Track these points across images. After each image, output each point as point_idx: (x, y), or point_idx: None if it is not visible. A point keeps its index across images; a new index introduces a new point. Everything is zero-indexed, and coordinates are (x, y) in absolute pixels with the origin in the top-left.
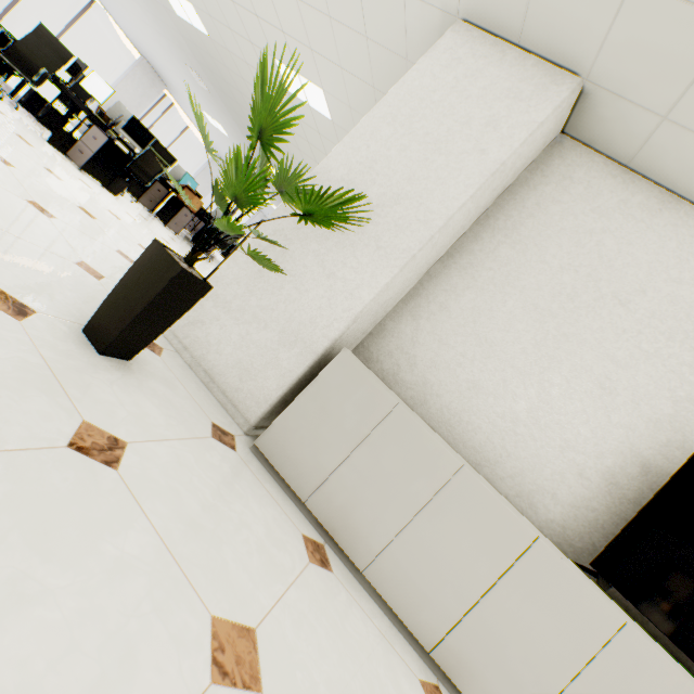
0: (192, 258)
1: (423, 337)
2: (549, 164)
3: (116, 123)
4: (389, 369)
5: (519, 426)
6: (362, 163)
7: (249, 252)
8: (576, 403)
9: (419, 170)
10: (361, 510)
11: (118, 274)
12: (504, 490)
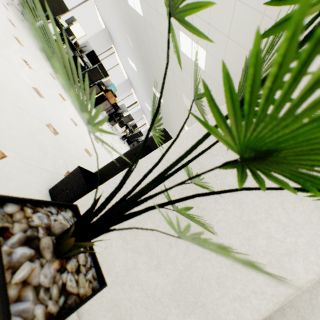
0: (74, 243)
1: None
2: None
3: (83, 51)
4: None
5: None
6: None
7: (182, 211)
8: None
9: None
10: None
11: (31, 149)
12: None
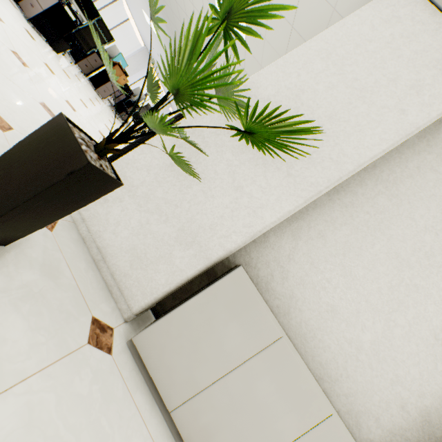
0: (104, 148)
1: (298, 256)
2: (435, 136)
3: None
4: (264, 276)
5: (362, 354)
6: (290, 88)
7: (172, 152)
8: (412, 346)
9: (341, 111)
10: (225, 434)
11: (32, 127)
12: (338, 405)
